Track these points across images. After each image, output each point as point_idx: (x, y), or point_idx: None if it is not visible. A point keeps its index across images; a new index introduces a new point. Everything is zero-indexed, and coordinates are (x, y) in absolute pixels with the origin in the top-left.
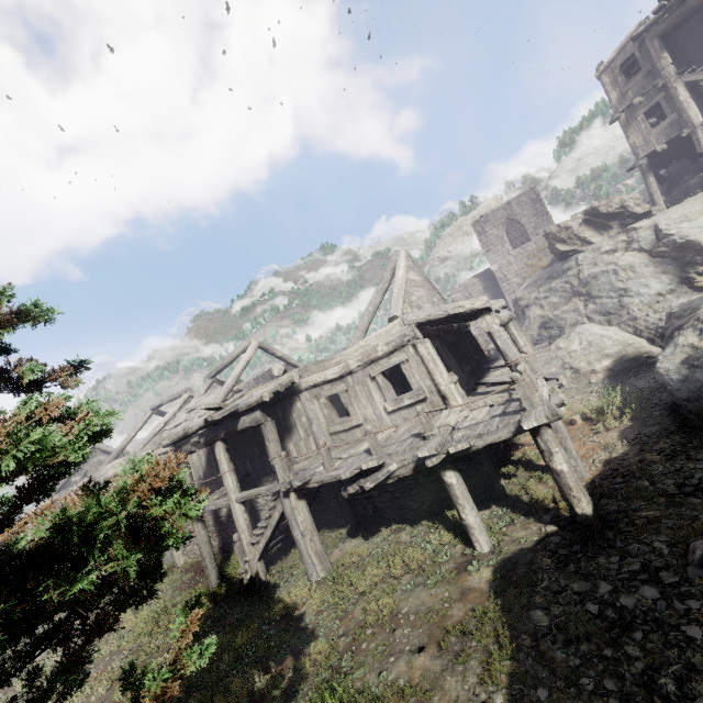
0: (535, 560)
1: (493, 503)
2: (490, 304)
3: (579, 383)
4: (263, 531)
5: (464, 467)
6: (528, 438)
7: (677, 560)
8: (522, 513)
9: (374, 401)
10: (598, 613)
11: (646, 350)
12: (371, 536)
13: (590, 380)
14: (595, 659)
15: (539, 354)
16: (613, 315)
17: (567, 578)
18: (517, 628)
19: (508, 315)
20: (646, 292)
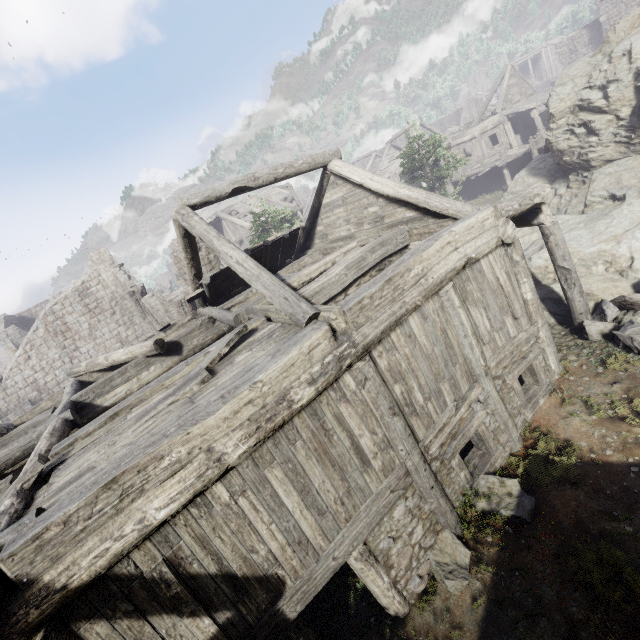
0: None
1: None
2: (536, 106)
3: None
4: None
5: (513, 172)
6: None
7: None
8: None
9: (482, 149)
10: None
11: None
12: (474, 199)
13: None
14: None
15: None
16: None
17: None
18: None
19: None
20: None
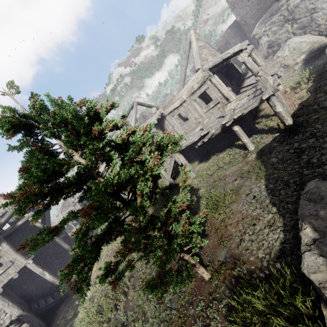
0: (271, 146)
1: (253, 134)
2: (242, 47)
3: (289, 72)
4: (169, 169)
5: (239, 125)
6: (266, 106)
7: (323, 128)
8: (265, 133)
9: (197, 110)
10: (293, 152)
11: (324, 43)
12: (208, 160)
13: (294, 69)
14: (292, 163)
15: (268, 63)
16: (307, 27)
17: (283, 147)
18: (266, 165)
19: (250, 49)
20: (326, 6)
